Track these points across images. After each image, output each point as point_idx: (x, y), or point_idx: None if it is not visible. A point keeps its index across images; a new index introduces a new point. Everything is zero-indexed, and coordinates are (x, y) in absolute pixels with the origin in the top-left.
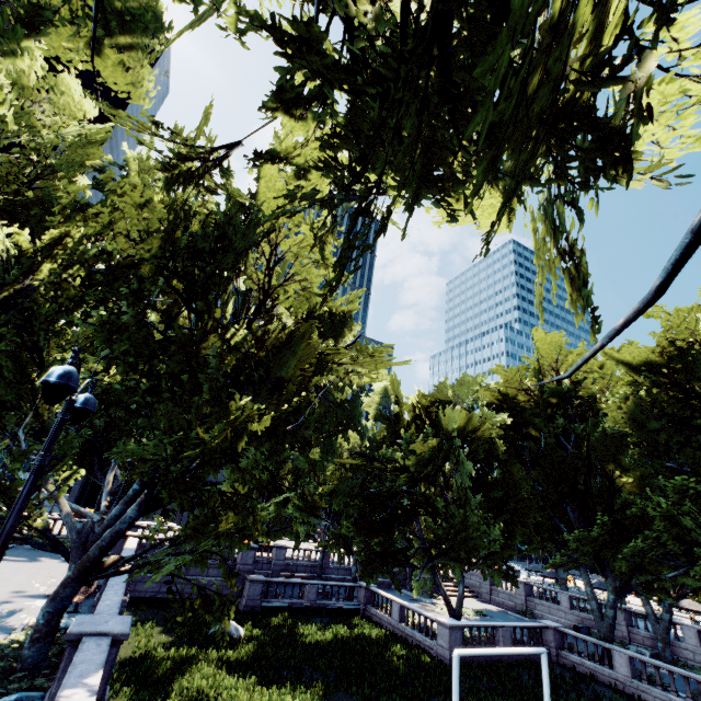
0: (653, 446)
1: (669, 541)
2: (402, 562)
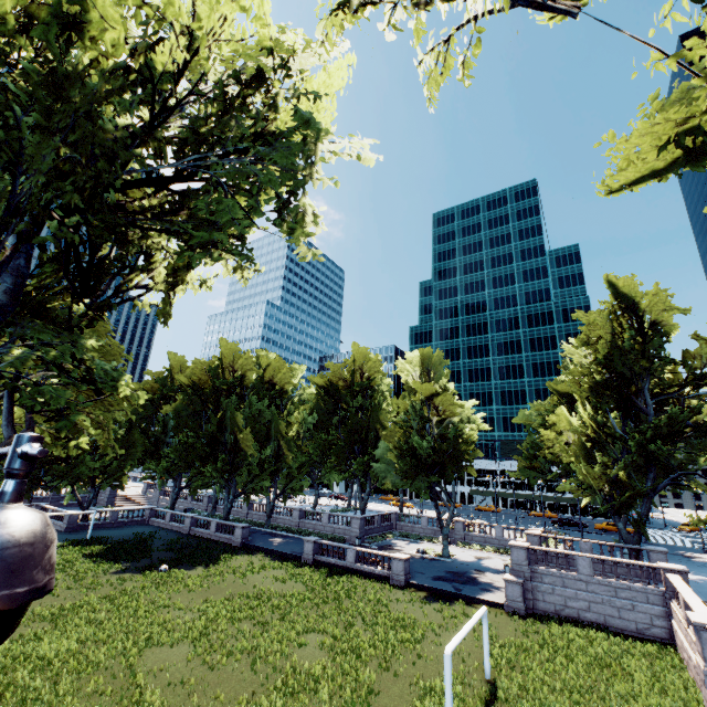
0: (180, 423)
1: (179, 463)
2: (39, 485)
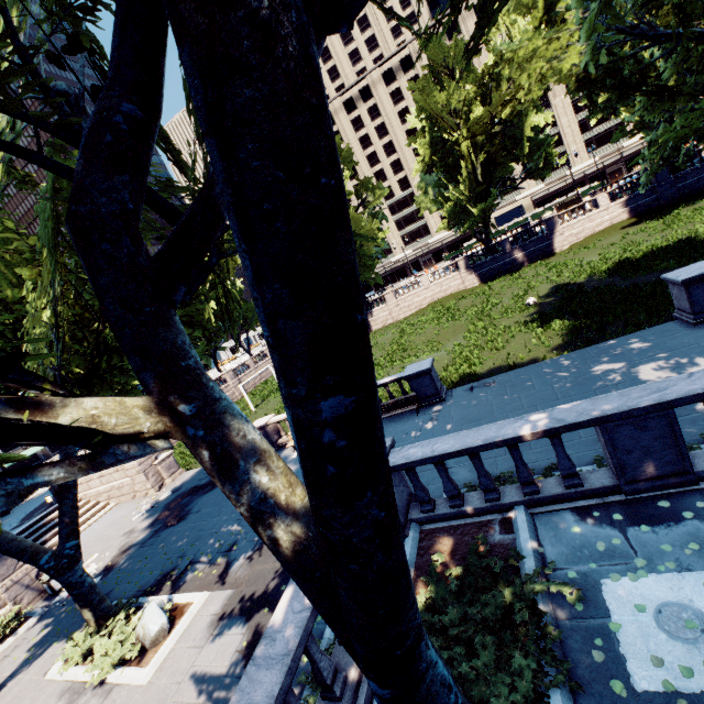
0: None
1: None
2: None
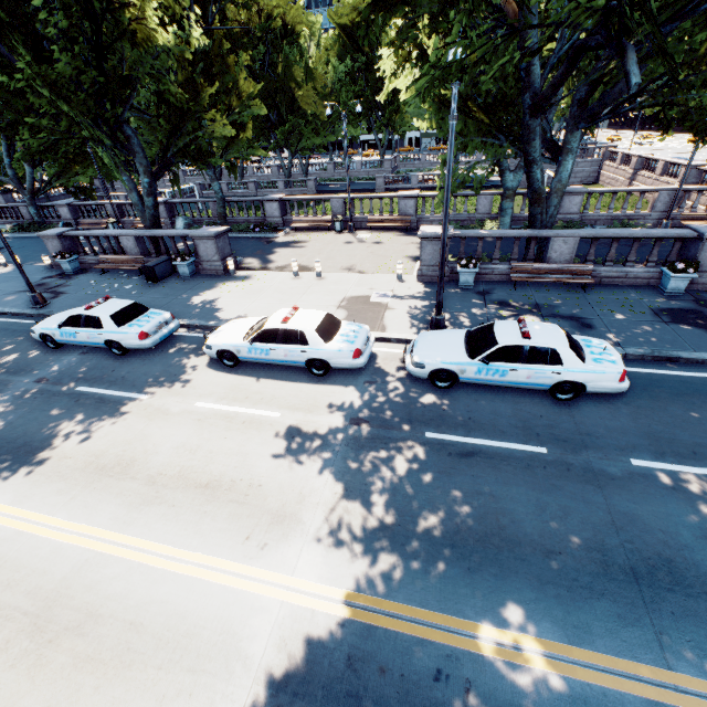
0: None
1: None
2: None
